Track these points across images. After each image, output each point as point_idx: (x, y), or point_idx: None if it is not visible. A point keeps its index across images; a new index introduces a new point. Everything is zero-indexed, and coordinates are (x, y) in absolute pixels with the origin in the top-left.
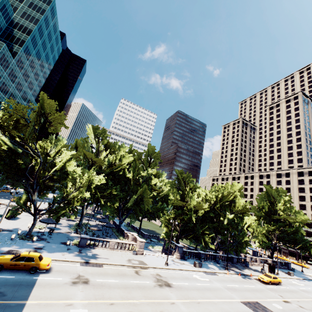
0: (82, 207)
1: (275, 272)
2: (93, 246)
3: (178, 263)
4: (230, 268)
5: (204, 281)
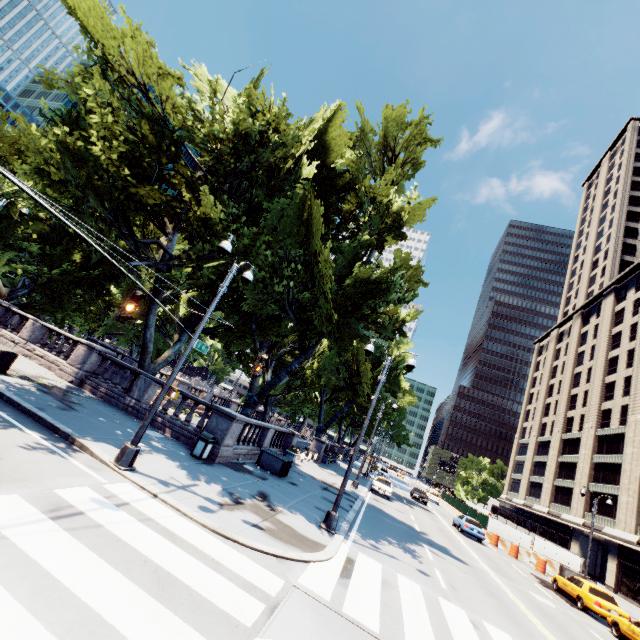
0: None
1: None
2: None
3: None
4: None
5: None
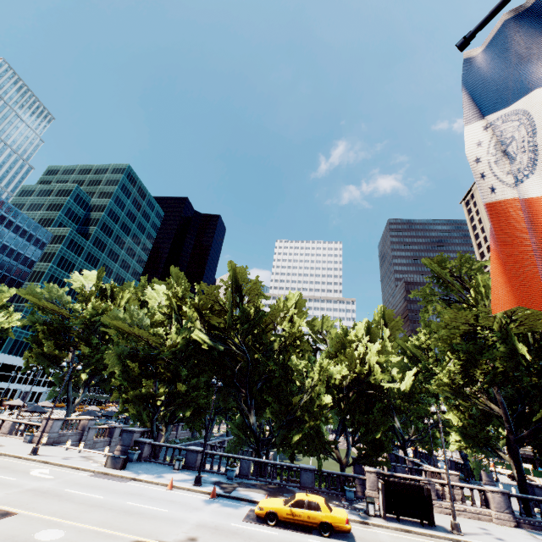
0: (67, 389)
1: (433, 518)
2: None
3: (80, 459)
4: (233, 487)
5: (28, 475)
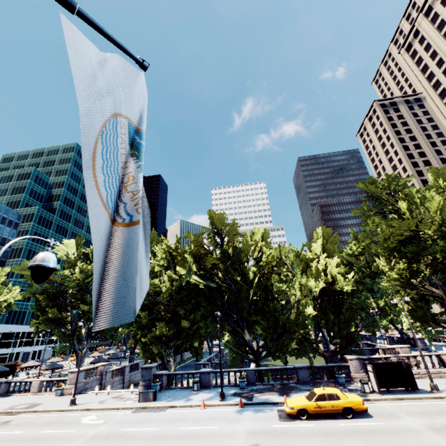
0: (73, 344)
1: (416, 384)
2: (11, 393)
3: (113, 400)
4: (250, 395)
5: (82, 425)
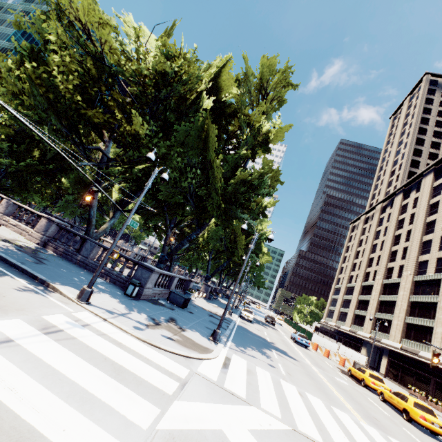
0: None
1: None
2: None
3: None
4: None
5: None
